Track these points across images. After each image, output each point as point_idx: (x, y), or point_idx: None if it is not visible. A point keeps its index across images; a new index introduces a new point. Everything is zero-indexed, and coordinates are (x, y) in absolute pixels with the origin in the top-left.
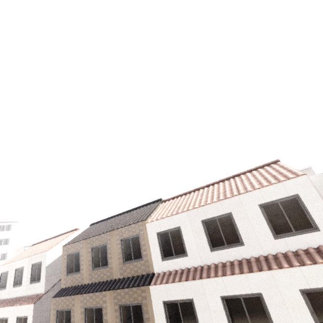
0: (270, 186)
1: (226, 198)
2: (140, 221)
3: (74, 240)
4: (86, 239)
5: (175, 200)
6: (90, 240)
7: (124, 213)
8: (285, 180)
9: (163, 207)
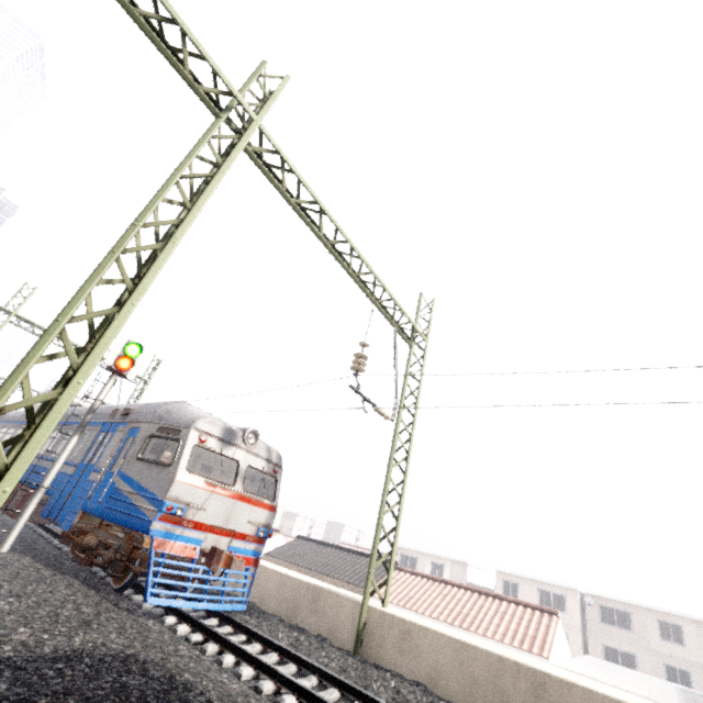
0: (508, 646)
1: (460, 627)
2: (361, 587)
3: (279, 556)
4: (294, 565)
5: (413, 579)
6: (298, 569)
7: (345, 550)
8: (526, 651)
9: (394, 581)
